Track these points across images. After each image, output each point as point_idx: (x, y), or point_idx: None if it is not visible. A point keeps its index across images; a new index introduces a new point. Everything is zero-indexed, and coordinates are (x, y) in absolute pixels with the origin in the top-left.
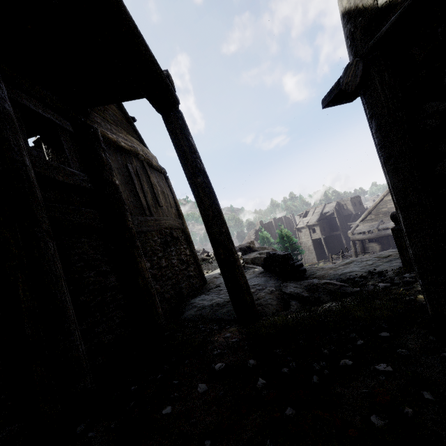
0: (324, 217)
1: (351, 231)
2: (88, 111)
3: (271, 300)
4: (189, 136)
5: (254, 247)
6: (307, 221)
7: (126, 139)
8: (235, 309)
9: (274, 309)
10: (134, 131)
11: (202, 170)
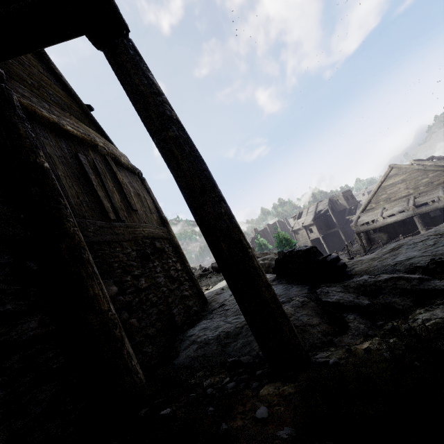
0: (319, 215)
1: (354, 223)
2: (2, 74)
3: (307, 316)
4: (147, 73)
5: (255, 253)
6: (303, 222)
7: (77, 127)
8: (261, 346)
9: (319, 331)
10: (91, 122)
11: (174, 119)
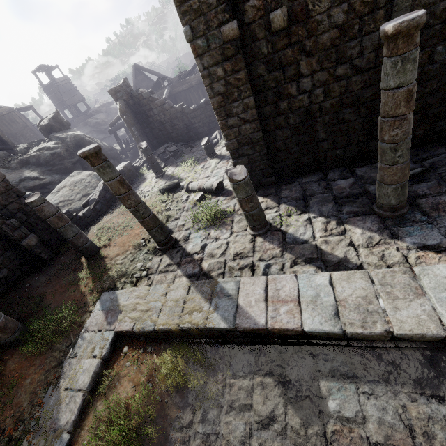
0: None
1: None
2: None
3: None
4: None
5: (102, 109)
6: None
7: None
8: None
9: None
10: None
11: None
